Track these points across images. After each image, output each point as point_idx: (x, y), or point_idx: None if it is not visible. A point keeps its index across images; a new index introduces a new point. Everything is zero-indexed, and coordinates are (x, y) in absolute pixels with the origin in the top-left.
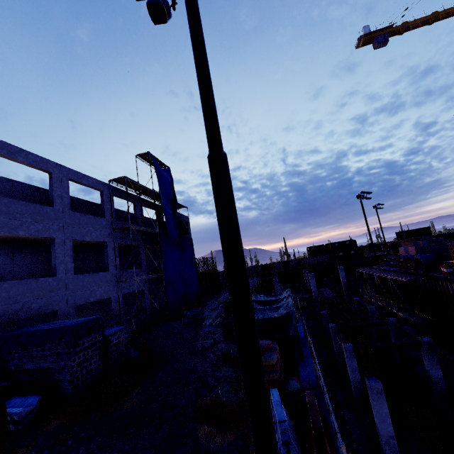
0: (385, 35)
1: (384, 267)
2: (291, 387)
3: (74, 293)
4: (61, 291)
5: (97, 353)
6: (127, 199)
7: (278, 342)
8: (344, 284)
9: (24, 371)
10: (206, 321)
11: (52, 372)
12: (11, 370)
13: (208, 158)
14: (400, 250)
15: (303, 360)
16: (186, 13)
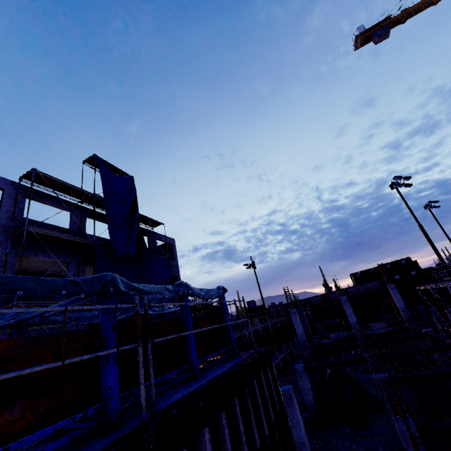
0: (384, 27)
1: None
2: None
3: None
4: None
5: None
6: (29, 194)
7: None
8: (403, 310)
9: None
10: None
11: None
12: None
13: None
14: None
15: None
16: None
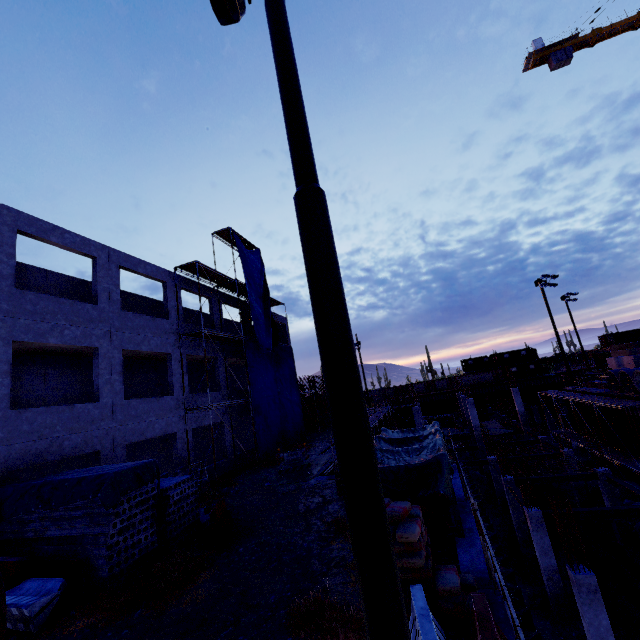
0: (567, 49)
1: (583, 388)
2: (446, 582)
3: (124, 426)
4: (105, 424)
5: (149, 515)
6: (199, 293)
7: (421, 504)
8: (521, 414)
9: (46, 540)
10: (312, 469)
11: (84, 543)
12: (29, 538)
13: (295, 199)
14: (609, 362)
15: (464, 535)
16: None
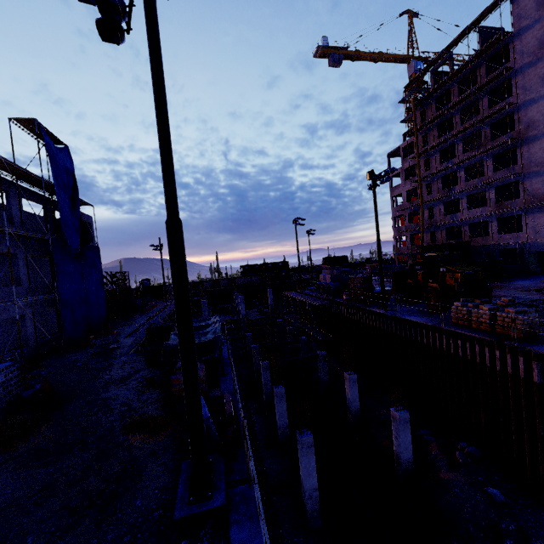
0: (340, 55)
1: (306, 291)
2: (213, 395)
3: None
4: None
5: None
6: (0, 189)
7: (205, 363)
8: (271, 306)
9: None
10: (120, 350)
11: None
12: None
13: (167, 223)
14: (320, 277)
15: (225, 376)
16: (152, 78)
